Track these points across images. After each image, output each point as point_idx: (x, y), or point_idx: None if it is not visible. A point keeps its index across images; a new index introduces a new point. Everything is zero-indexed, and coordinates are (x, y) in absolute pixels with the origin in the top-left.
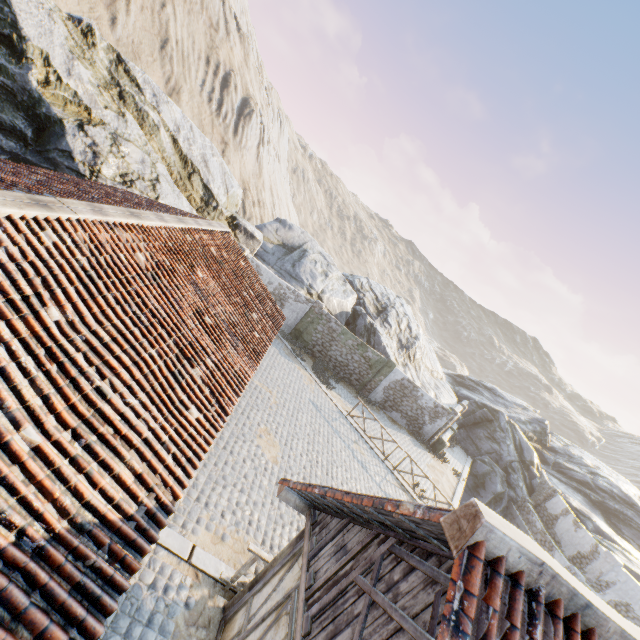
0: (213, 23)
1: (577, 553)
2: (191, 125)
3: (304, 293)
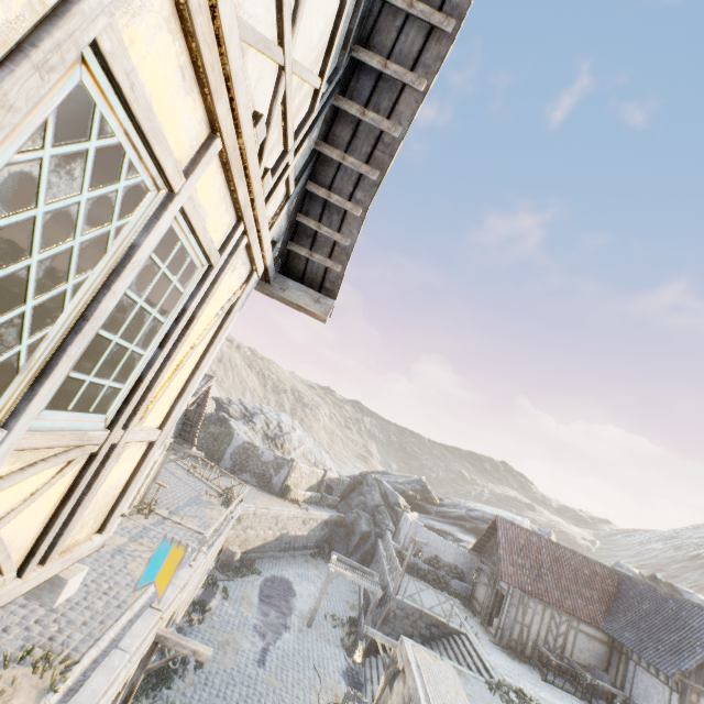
0: None
1: (404, 538)
2: None
3: None
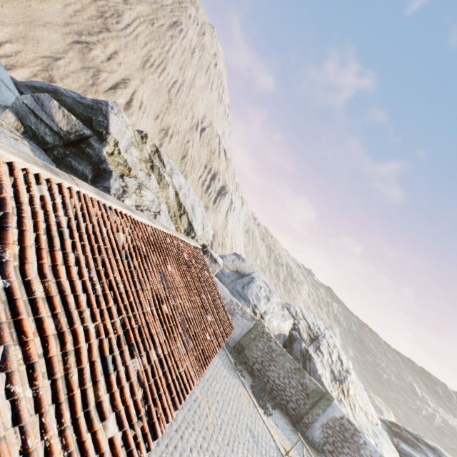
0: (212, 151)
1: None
2: (189, 188)
3: (249, 311)
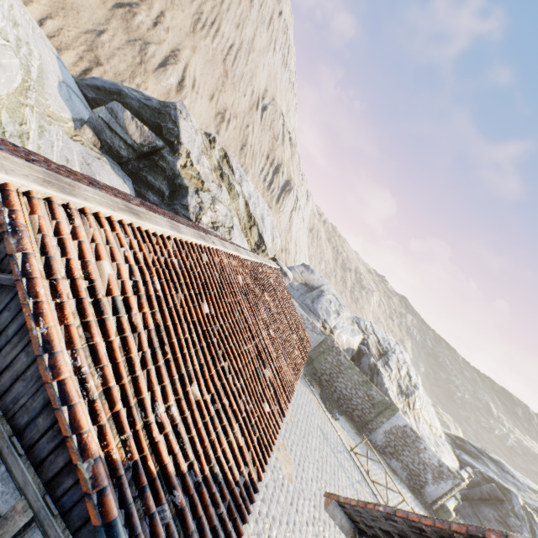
0: (275, 136)
1: None
2: (258, 195)
3: (319, 325)
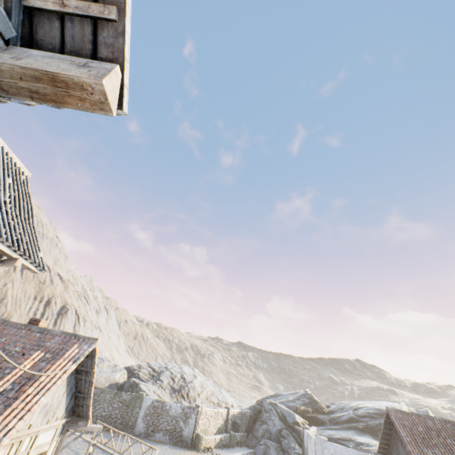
0: (42, 281)
1: None
2: None
3: None
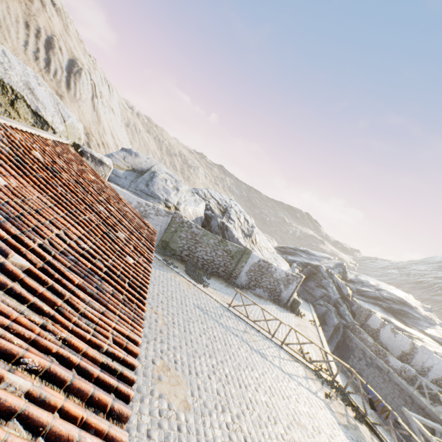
0: None
1: (402, 352)
2: (3, 50)
3: (162, 207)
